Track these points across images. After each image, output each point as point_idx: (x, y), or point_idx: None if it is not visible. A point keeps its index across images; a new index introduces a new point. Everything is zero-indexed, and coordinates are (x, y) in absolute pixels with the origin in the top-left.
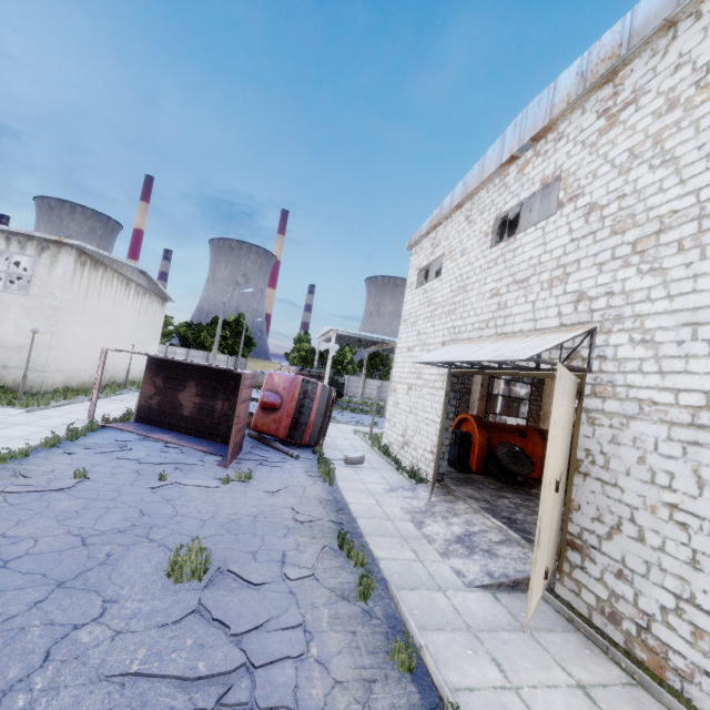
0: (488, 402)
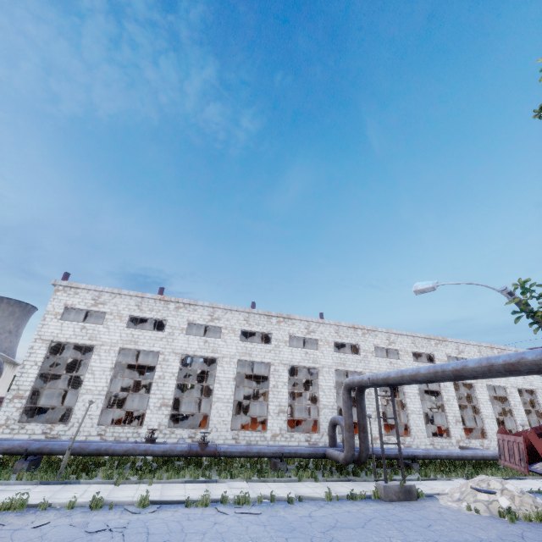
0: (145, 401)
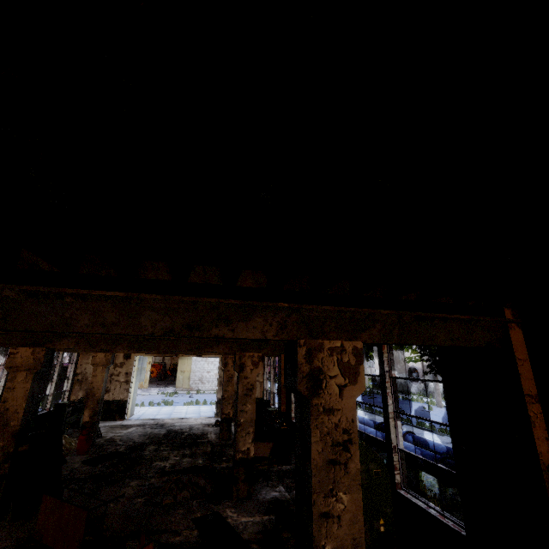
0: None
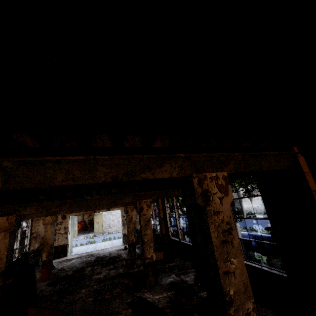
0: None
